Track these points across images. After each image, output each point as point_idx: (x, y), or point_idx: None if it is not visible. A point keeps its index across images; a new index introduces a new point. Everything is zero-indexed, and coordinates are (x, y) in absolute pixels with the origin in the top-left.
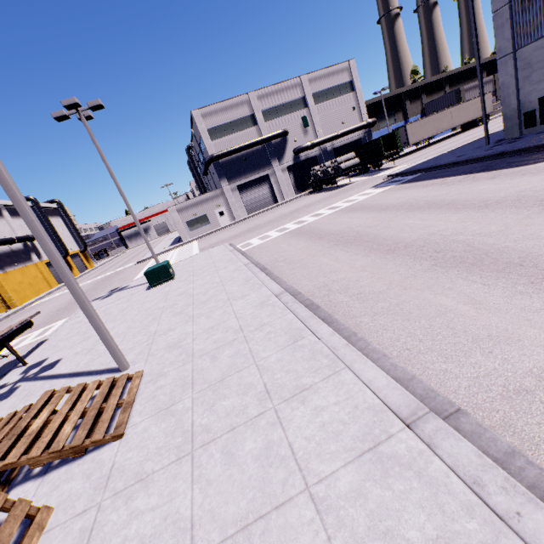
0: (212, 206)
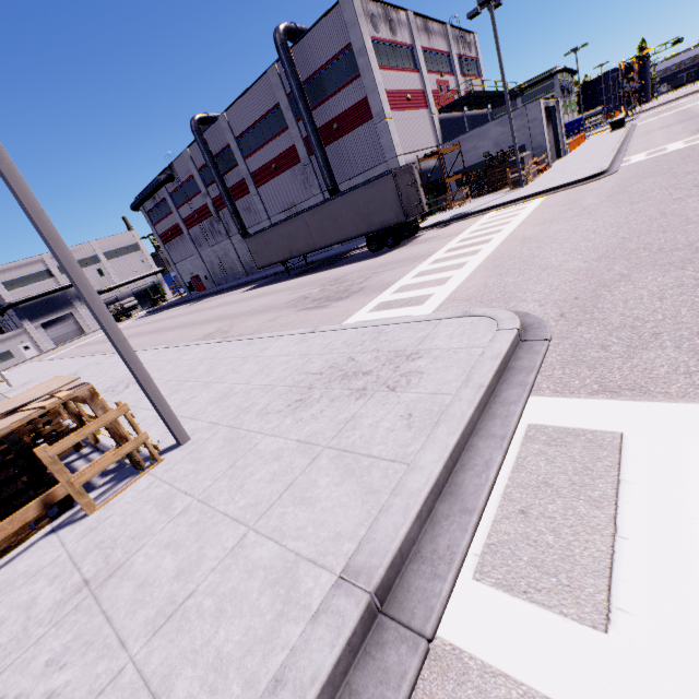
0: (15, 342)
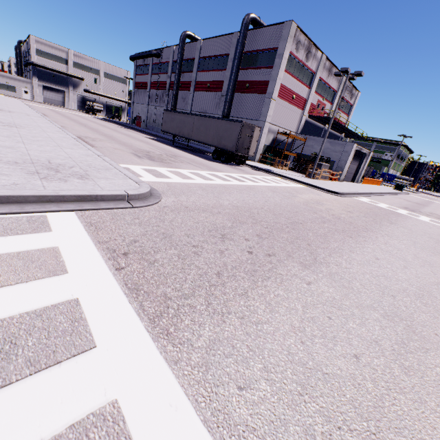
0: (22, 85)
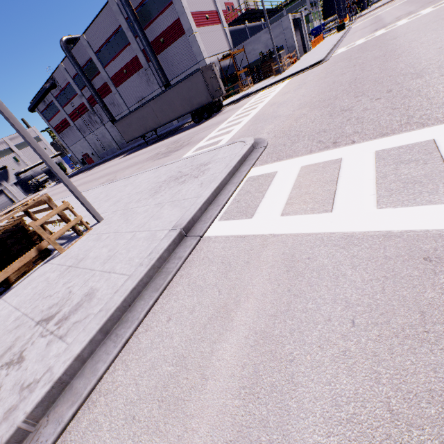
0: None
